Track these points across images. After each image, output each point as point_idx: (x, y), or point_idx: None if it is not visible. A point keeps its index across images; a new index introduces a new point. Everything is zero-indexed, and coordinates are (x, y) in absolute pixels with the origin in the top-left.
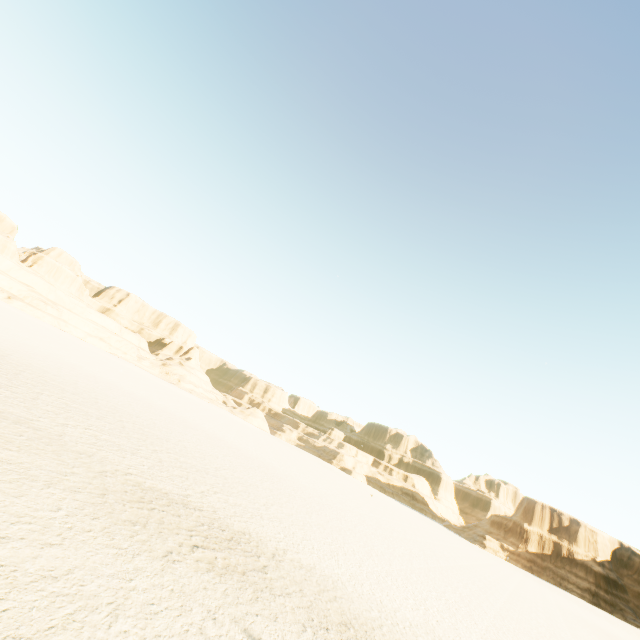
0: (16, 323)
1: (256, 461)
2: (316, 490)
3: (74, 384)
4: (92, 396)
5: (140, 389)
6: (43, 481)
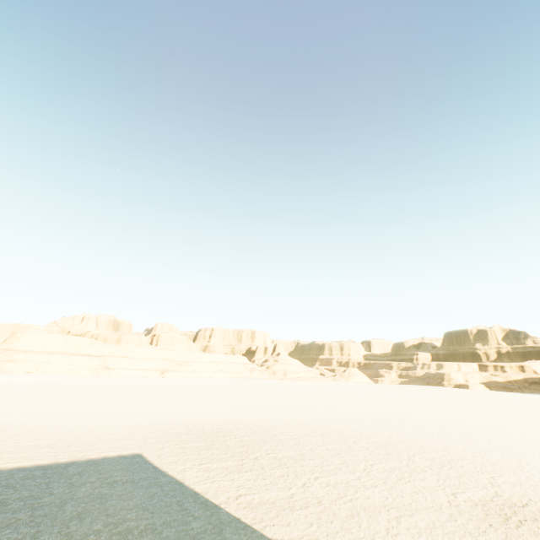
0: (192, 391)
1: (429, 423)
2: (493, 426)
3: (291, 426)
4: (311, 430)
5: (293, 400)
6: (464, 533)
